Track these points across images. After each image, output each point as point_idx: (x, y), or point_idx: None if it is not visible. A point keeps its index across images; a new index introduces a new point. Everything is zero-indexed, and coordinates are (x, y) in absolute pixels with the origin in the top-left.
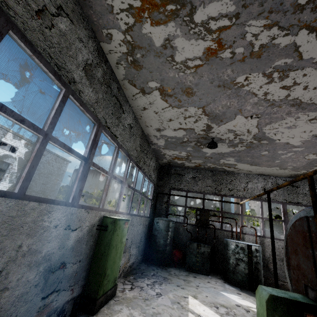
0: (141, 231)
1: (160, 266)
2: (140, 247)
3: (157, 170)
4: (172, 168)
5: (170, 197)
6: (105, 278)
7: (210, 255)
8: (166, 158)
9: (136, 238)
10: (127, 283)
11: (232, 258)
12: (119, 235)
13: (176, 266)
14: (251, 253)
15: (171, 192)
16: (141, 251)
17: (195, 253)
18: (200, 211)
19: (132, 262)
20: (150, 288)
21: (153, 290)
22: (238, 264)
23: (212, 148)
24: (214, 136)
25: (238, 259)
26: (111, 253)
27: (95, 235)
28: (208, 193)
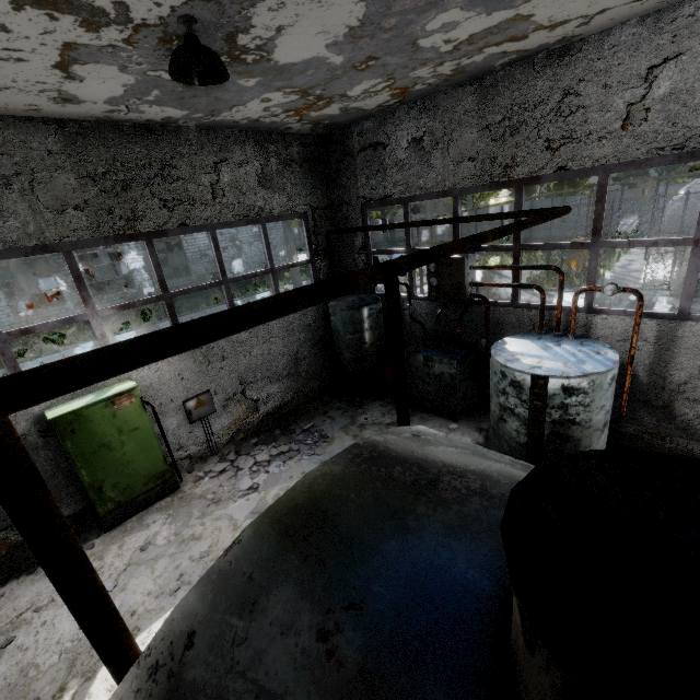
0: (288, 345)
1: (354, 398)
2: (307, 370)
3: (296, 166)
4: (351, 132)
5: (367, 233)
6: (107, 490)
7: (456, 383)
8: (282, 122)
9: (265, 368)
10: (229, 457)
11: (493, 402)
12: (101, 429)
13: (392, 396)
14: (544, 398)
15: (366, 216)
16: (319, 373)
17: (423, 377)
18: (438, 264)
19: (277, 405)
20: (253, 471)
21: (251, 479)
22: (504, 419)
23: (226, 76)
24: (167, 11)
25: (504, 408)
26: (95, 461)
27: (49, 444)
28: (468, 190)
